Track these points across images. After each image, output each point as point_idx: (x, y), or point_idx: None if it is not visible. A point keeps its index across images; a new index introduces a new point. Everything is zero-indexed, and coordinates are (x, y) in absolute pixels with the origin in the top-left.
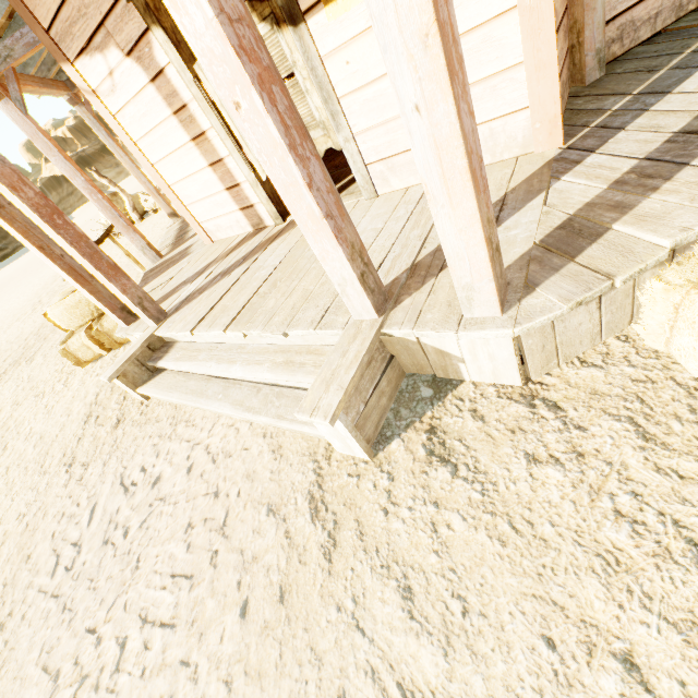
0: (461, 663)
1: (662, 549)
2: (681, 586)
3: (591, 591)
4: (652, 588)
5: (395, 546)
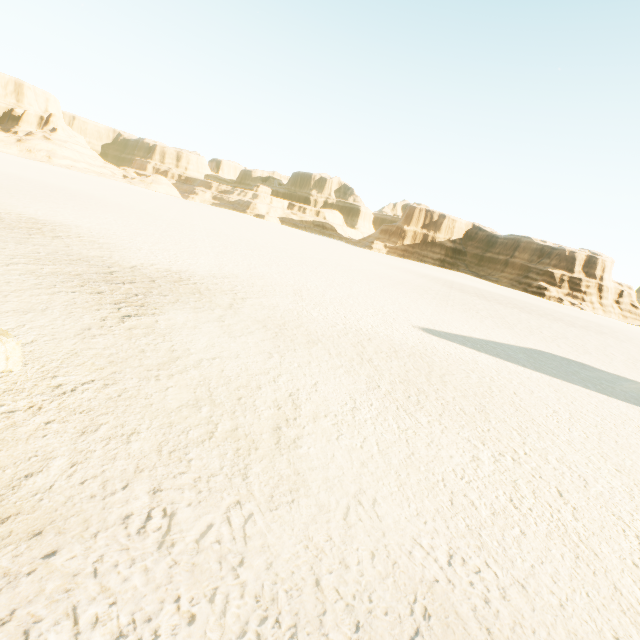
0: (58, 453)
1: (6, 417)
2: (21, 415)
3: (24, 429)
4: (22, 419)
5: (0, 487)
